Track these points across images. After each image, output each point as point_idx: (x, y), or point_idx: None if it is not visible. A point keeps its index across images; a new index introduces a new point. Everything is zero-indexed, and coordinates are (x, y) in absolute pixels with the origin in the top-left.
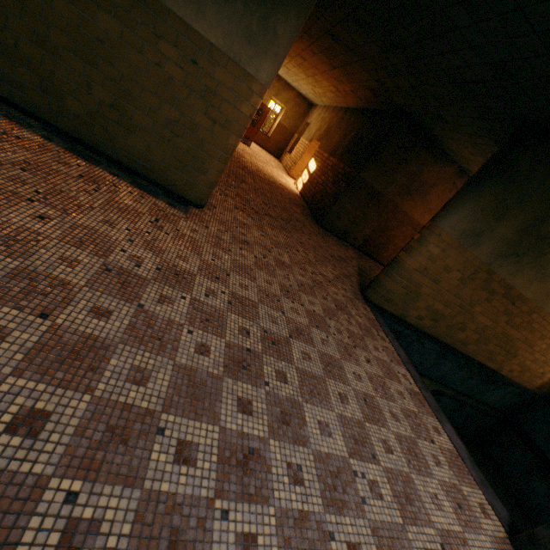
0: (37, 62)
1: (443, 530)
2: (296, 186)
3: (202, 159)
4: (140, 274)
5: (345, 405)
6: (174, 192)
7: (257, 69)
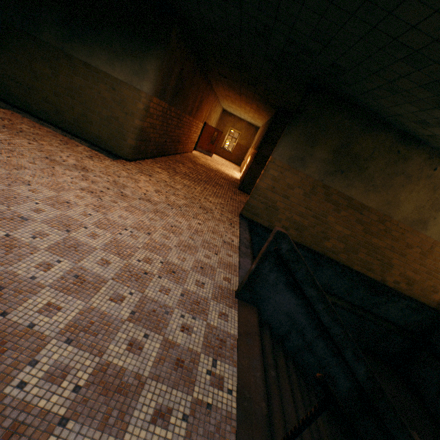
0: (54, 102)
1: (171, 262)
2: (240, 175)
3: (123, 133)
4: (63, 163)
5: (152, 221)
6: (113, 152)
7: (141, 86)
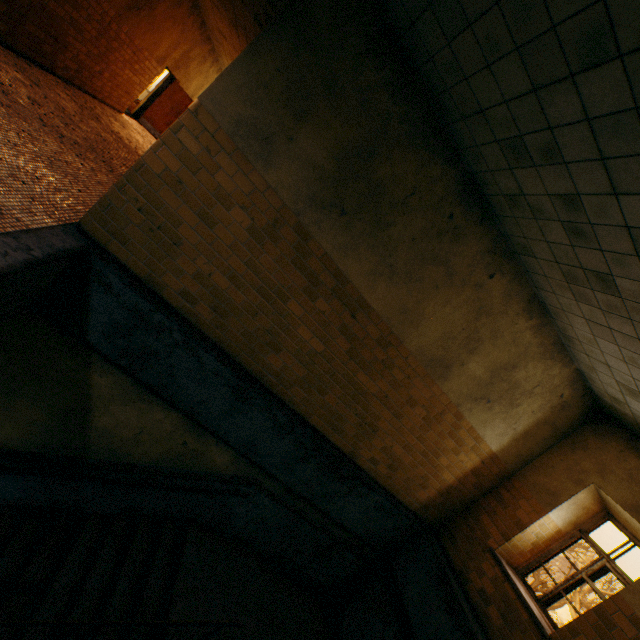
0: None
1: None
2: None
3: None
4: None
5: None
6: None
7: None
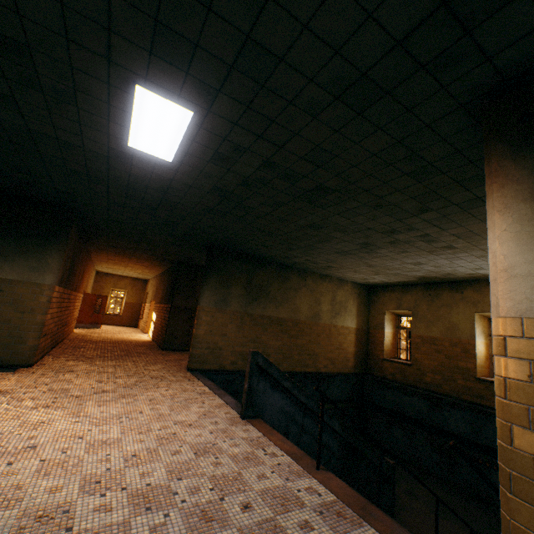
0: None
1: (182, 421)
2: (149, 336)
3: (21, 335)
4: None
5: (130, 404)
6: (4, 364)
7: (43, 279)
